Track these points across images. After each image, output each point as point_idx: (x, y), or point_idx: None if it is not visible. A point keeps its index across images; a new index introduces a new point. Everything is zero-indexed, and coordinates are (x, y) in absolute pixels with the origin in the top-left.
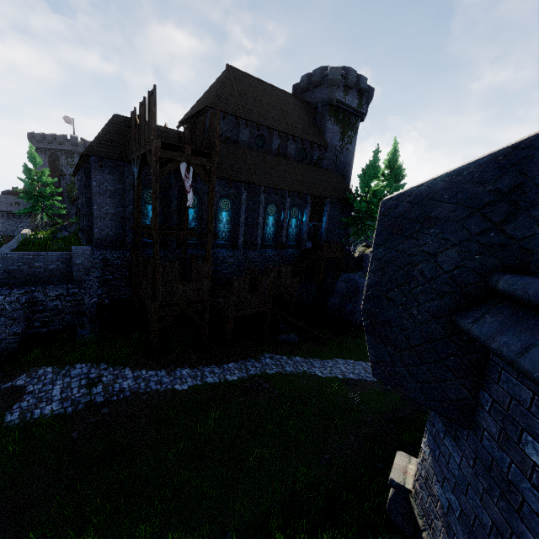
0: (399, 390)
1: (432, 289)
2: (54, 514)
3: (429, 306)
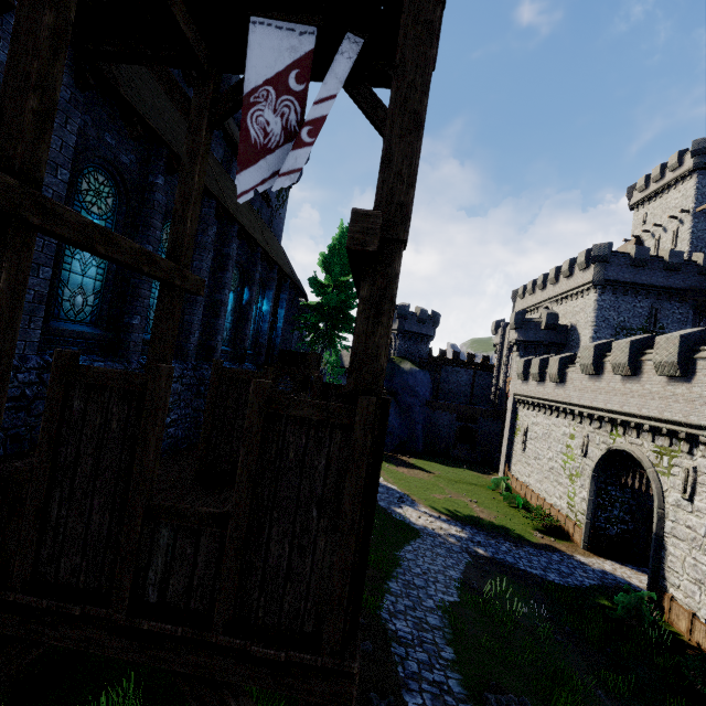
0: None
1: None
2: None
3: None
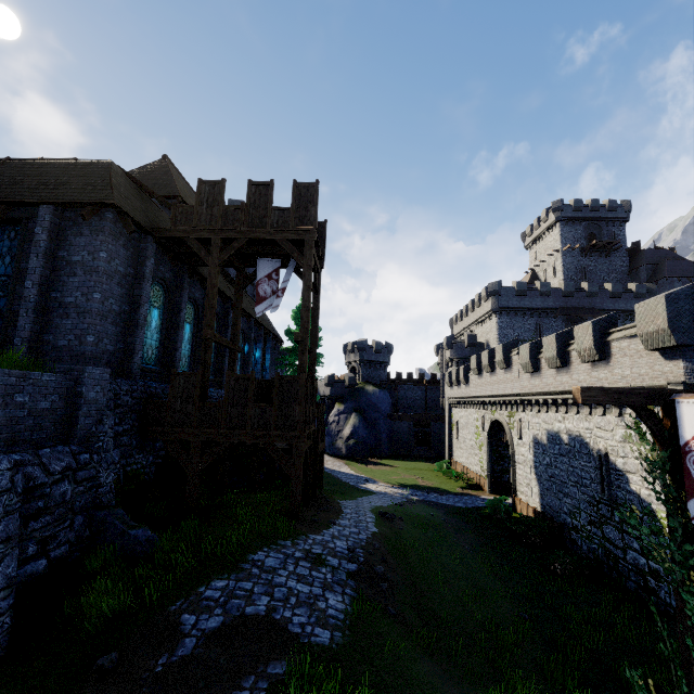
0: (687, 344)
1: (686, 315)
2: (479, 691)
3: (686, 319)
